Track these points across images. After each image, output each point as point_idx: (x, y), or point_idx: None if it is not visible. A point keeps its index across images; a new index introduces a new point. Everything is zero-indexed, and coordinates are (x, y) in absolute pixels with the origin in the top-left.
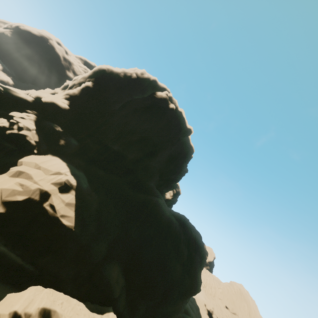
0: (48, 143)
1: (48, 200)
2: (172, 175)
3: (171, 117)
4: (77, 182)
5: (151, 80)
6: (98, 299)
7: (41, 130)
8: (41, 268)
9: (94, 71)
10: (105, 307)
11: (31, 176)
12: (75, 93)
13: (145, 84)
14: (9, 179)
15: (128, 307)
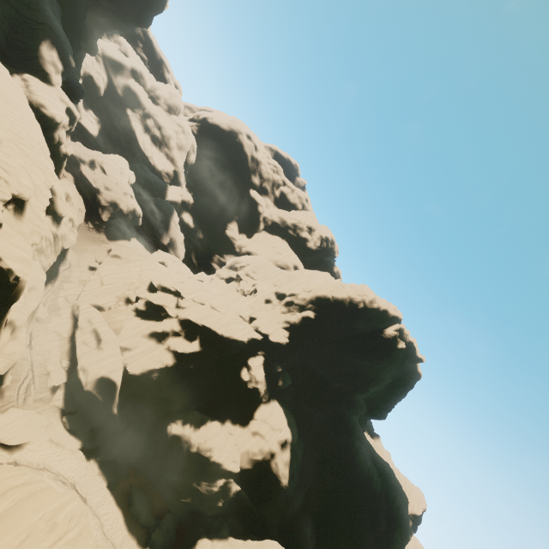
0: (270, 385)
1: (275, 458)
2: (382, 404)
3: (398, 356)
4: (292, 435)
5: (381, 310)
6: None
7: (266, 371)
8: (262, 513)
9: (317, 296)
10: None
11: (265, 433)
12: (295, 322)
13: (372, 313)
14: (251, 435)
15: None
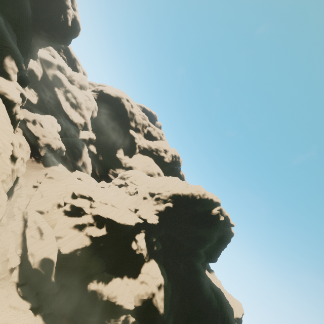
0: (149, 250)
1: (155, 296)
2: (214, 253)
3: (220, 224)
4: (164, 280)
5: (209, 199)
6: None
7: (146, 242)
8: None
9: (173, 194)
10: None
11: (148, 281)
12: (162, 210)
13: (204, 201)
14: (140, 283)
15: None
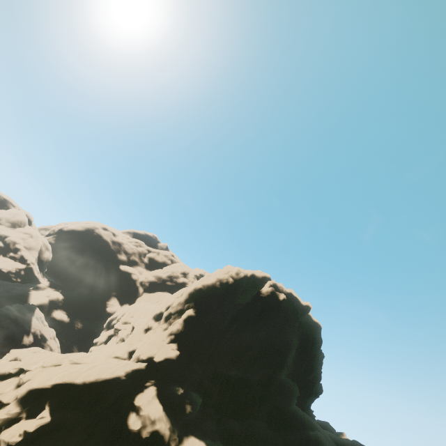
0: (176, 418)
1: None
2: (309, 374)
3: (286, 309)
4: None
5: (248, 276)
6: None
7: (165, 404)
8: None
9: (189, 293)
10: None
11: None
12: (179, 329)
13: (244, 283)
14: None
15: None
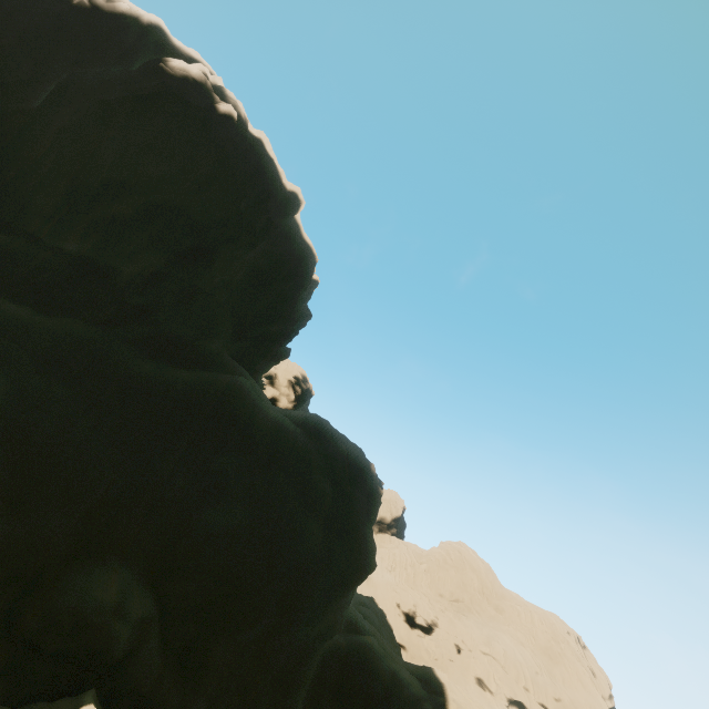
0: None
1: None
2: (270, 323)
3: (231, 144)
4: None
5: (144, 23)
6: (51, 687)
7: None
8: None
9: None
10: (64, 701)
11: None
12: None
13: (127, 37)
14: None
15: (176, 671)
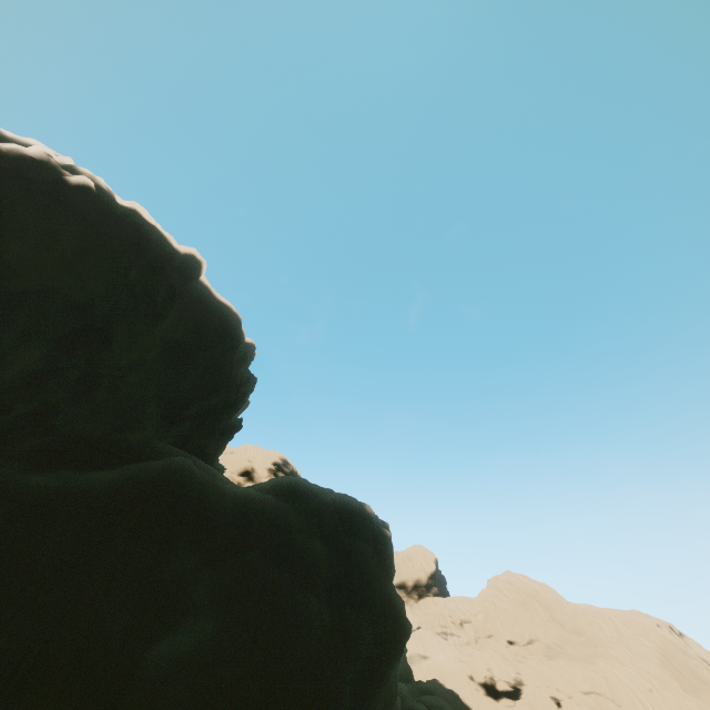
0: None
1: None
2: (207, 396)
3: (96, 214)
4: None
5: None
6: None
7: None
8: None
9: None
10: None
11: None
12: None
13: None
14: None
15: None
